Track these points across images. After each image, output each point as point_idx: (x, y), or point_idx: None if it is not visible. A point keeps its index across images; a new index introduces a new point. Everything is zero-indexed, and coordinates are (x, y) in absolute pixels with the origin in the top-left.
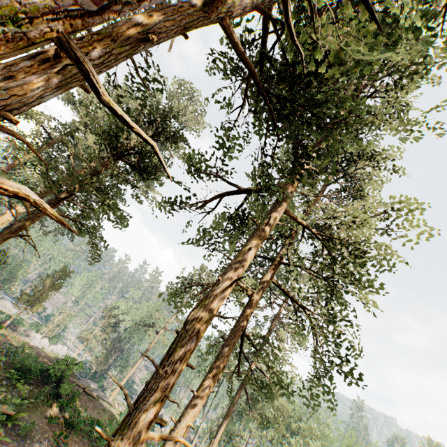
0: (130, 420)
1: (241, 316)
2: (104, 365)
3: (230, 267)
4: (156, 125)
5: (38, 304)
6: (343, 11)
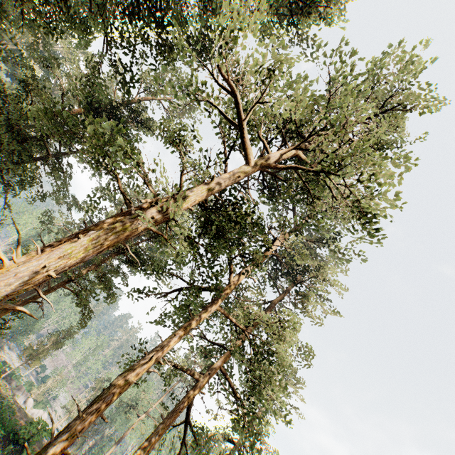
0: (48, 447)
1: (183, 399)
2: (77, 449)
3: (158, 347)
4: (150, 233)
5: (38, 360)
6: (277, 179)
